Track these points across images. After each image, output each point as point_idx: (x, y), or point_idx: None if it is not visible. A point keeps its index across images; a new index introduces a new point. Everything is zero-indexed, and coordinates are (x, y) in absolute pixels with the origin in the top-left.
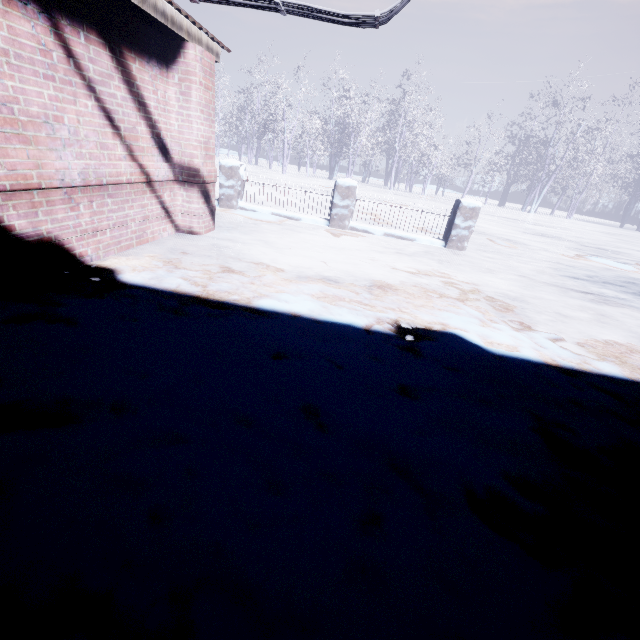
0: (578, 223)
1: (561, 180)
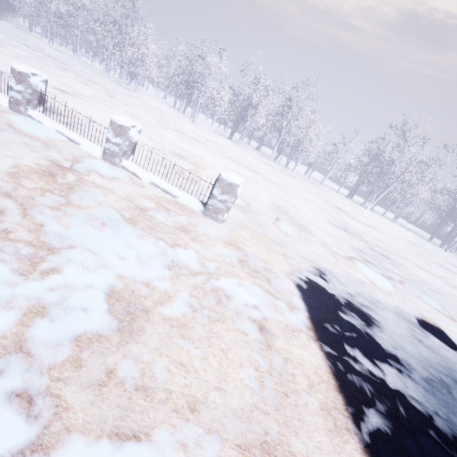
0: (397, 228)
1: (393, 192)
